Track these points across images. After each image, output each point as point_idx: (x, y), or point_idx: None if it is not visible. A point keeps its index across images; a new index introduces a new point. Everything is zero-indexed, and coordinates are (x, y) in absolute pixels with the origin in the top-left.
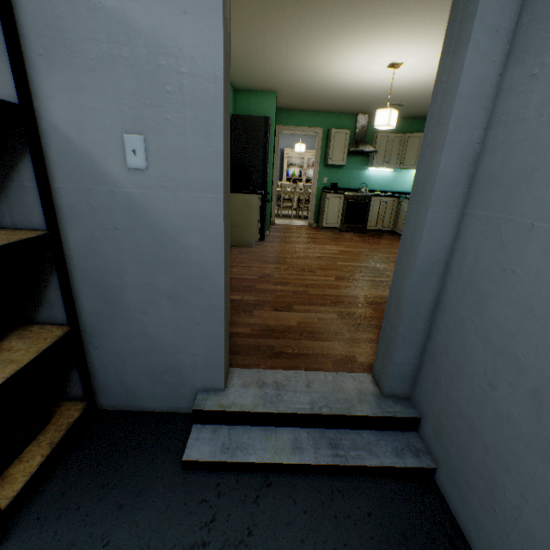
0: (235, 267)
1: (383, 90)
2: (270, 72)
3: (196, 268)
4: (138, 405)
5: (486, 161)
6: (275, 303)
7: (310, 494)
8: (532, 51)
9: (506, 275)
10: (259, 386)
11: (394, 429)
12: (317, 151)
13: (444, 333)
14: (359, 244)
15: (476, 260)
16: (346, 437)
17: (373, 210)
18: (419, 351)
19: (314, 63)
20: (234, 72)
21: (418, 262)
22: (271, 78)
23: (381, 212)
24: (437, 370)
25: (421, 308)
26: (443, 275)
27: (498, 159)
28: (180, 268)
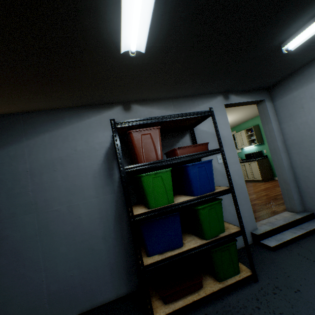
0: None
1: None
2: None
3: (238, 186)
4: None
5: (287, 141)
6: None
7: (311, 240)
8: (285, 122)
9: (311, 160)
10: (264, 224)
11: (309, 220)
12: None
13: (303, 182)
14: None
15: (300, 161)
16: (302, 226)
17: None
18: (298, 193)
19: None
20: None
21: (285, 167)
22: None
23: None
24: (308, 194)
25: (292, 180)
26: (292, 169)
27: (290, 140)
28: (235, 187)
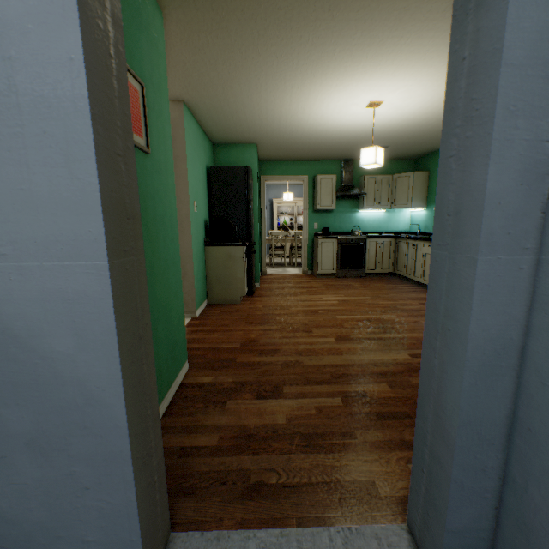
0: (215, 332)
1: (365, 133)
2: (245, 123)
3: (72, 391)
4: None
5: None
6: (258, 385)
7: None
8: None
9: None
10: None
11: None
12: (305, 198)
13: (548, 489)
14: (359, 290)
15: None
16: None
17: (370, 253)
18: (493, 506)
19: (290, 108)
20: (209, 126)
21: (471, 351)
22: (248, 129)
23: (379, 254)
24: None
25: (486, 431)
26: (518, 370)
27: None
28: (43, 393)
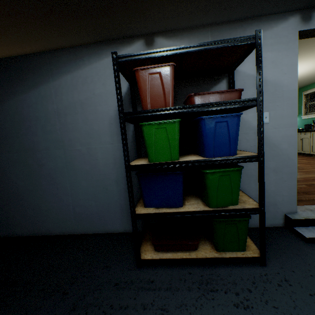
0: None
1: None
2: None
3: (285, 157)
4: (255, 224)
5: None
6: None
7: None
8: None
9: None
10: (310, 210)
11: None
12: None
13: None
14: None
15: None
16: None
17: None
18: None
19: None
20: None
21: None
22: None
23: None
24: None
25: None
26: None
27: None
28: (278, 158)
